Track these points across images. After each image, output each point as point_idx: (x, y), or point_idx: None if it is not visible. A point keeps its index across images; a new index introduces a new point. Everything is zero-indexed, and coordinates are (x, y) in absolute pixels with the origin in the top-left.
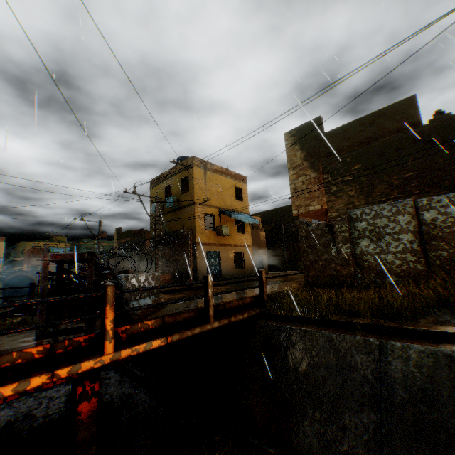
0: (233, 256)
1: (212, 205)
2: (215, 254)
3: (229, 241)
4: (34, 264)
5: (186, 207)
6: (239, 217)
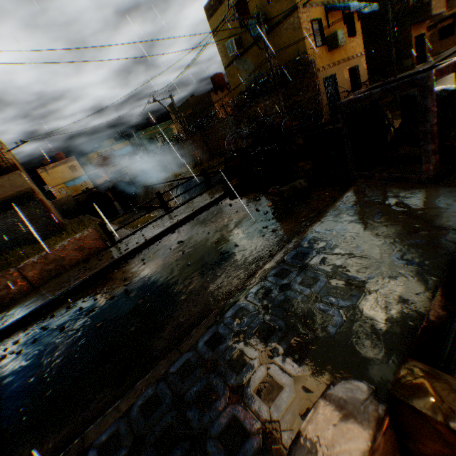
0: (348, 76)
1: (315, 4)
2: (331, 81)
3: (341, 56)
4: (111, 171)
5: (283, 24)
6: (358, 8)
